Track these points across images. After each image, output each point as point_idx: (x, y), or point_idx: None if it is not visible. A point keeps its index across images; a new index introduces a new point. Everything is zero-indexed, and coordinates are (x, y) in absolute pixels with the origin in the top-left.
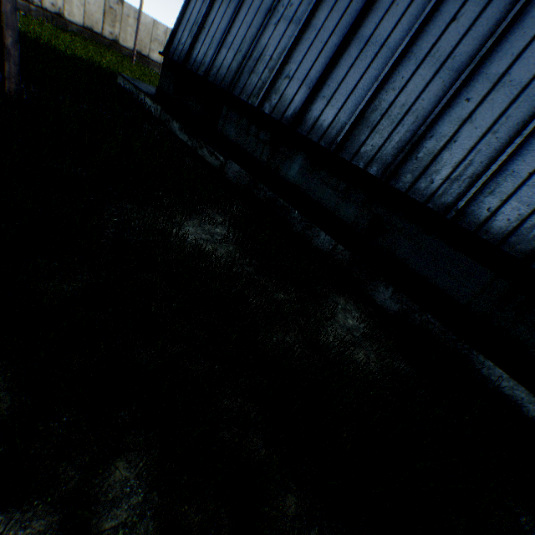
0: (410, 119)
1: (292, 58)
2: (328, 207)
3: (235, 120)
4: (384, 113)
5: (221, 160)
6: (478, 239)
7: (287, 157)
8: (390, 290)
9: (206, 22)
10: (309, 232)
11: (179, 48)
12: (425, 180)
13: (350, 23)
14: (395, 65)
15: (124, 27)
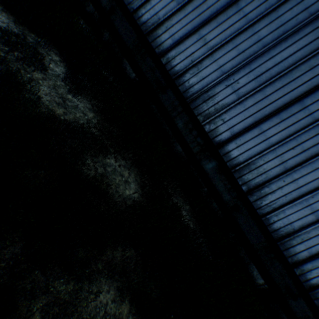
0: None
1: None
2: None
3: None
4: None
5: None
6: (134, 20)
7: None
8: (108, 34)
9: None
10: (86, 4)
11: None
12: None
13: None
14: None
15: None
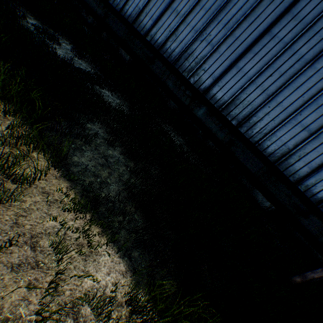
0: None
1: None
2: (94, 11)
3: None
4: None
5: None
6: (122, 16)
7: None
8: (105, 34)
9: None
10: (88, 17)
11: None
12: (116, 1)
13: None
14: None
15: None
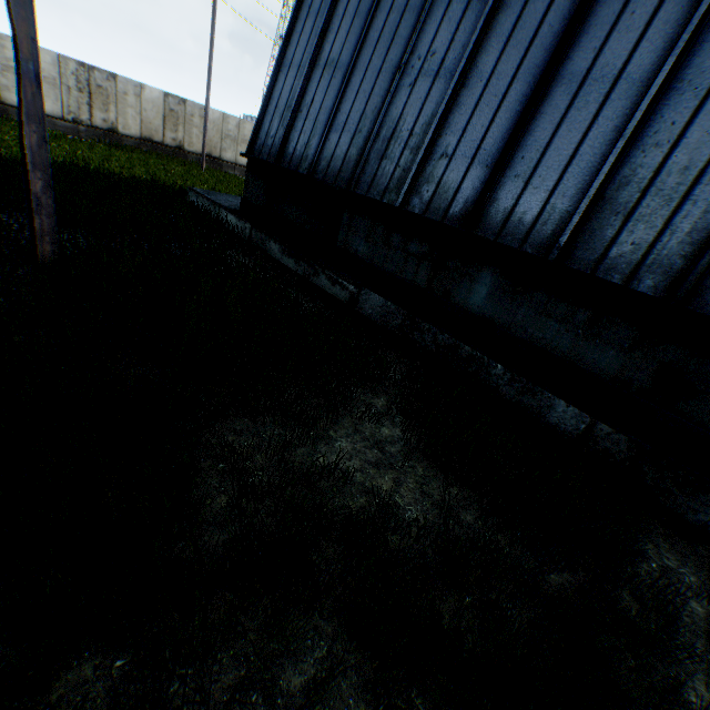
0: (708, 189)
1: (447, 127)
2: (556, 353)
3: (364, 229)
4: (645, 186)
5: (350, 291)
6: None
7: (464, 276)
8: None
9: (303, 103)
10: (531, 400)
11: (267, 142)
12: None
13: (544, 58)
14: (651, 105)
15: (188, 128)
